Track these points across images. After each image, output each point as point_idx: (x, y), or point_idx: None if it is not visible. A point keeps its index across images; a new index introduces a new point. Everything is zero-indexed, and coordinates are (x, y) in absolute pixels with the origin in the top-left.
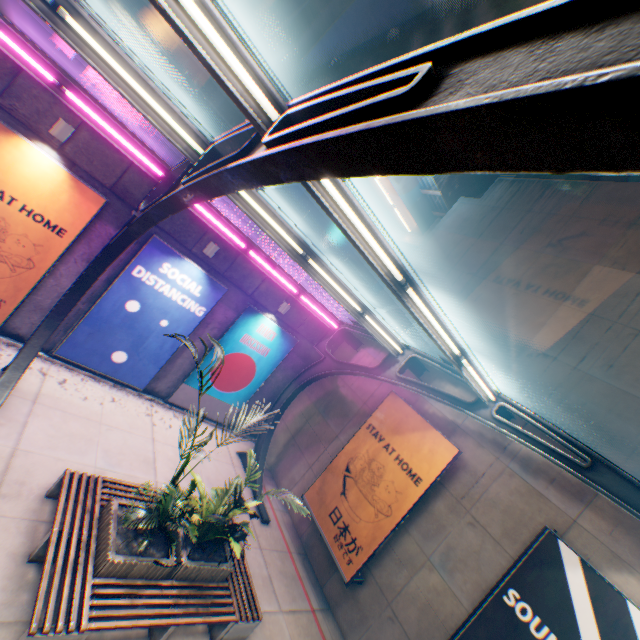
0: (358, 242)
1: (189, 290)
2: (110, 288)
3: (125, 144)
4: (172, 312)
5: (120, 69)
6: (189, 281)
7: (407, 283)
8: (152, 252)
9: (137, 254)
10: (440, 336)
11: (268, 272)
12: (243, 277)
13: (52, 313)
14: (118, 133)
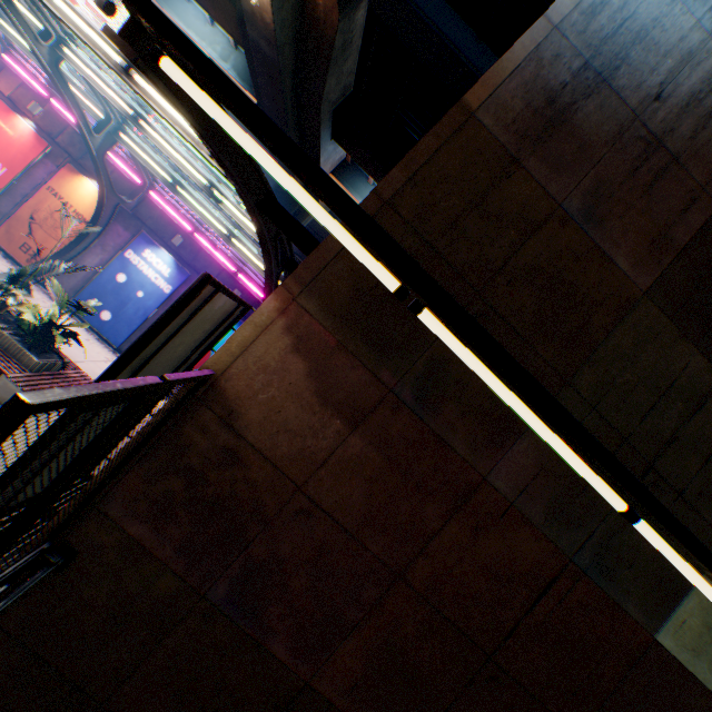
0: (99, 90)
1: (162, 271)
2: (111, 264)
3: (123, 167)
4: (148, 287)
5: (75, 90)
6: (163, 265)
7: (140, 119)
8: (141, 242)
9: (132, 243)
10: (188, 169)
11: (212, 253)
12: (205, 268)
13: (58, 253)
14: (122, 163)
